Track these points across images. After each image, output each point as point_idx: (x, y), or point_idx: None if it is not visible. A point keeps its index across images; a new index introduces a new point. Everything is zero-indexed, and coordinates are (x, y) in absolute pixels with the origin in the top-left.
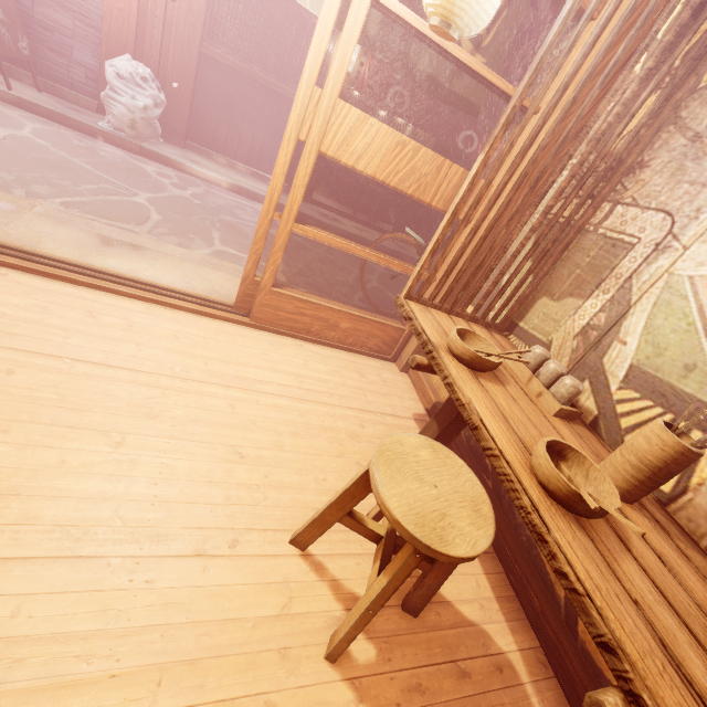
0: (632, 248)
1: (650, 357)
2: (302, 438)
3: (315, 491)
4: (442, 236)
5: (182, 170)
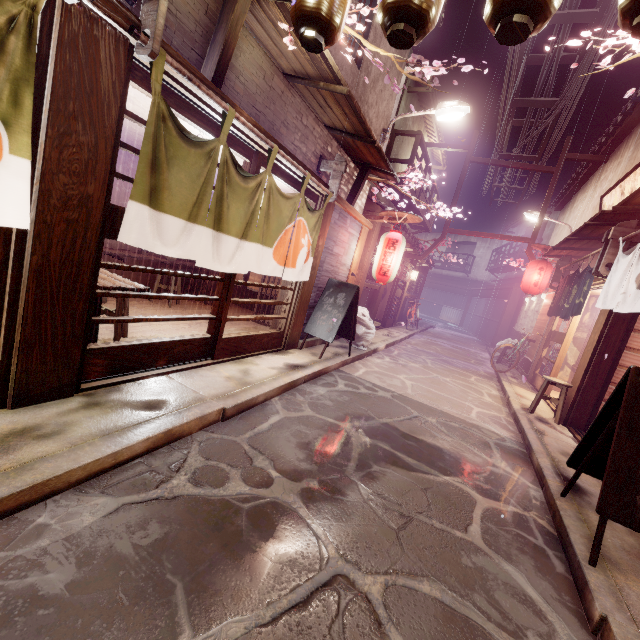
0: None
1: None
2: None
3: None
4: None
5: (377, 351)
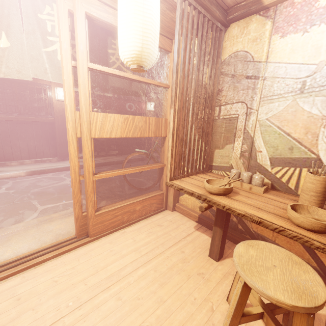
0: (237, 118)
1: (274, 152)
2: (166, 284)
3: (197, 310)
4: (172, 147)
5: None
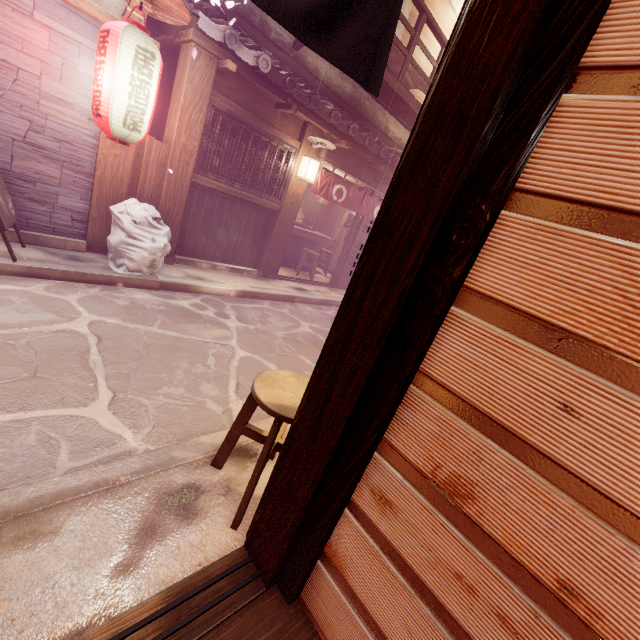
0: None
1: None
2: None
3: None
4: None
5: (197, 291)
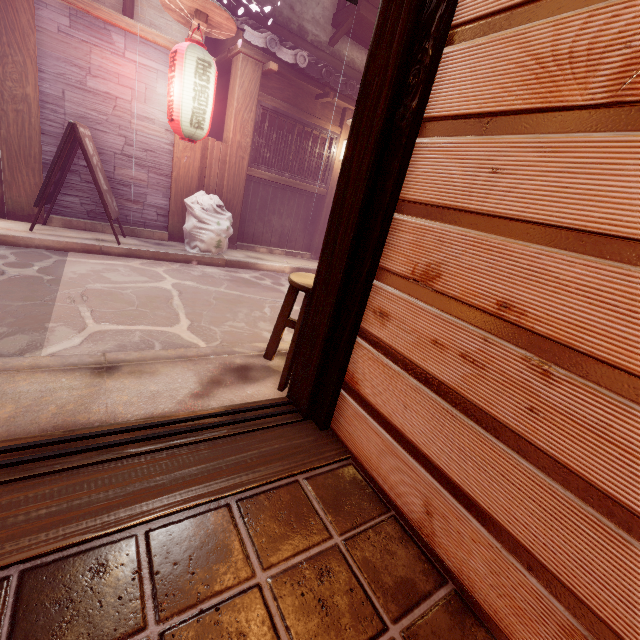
0: None
1: None
2: None
3: None
4: None
5: (256, 268)
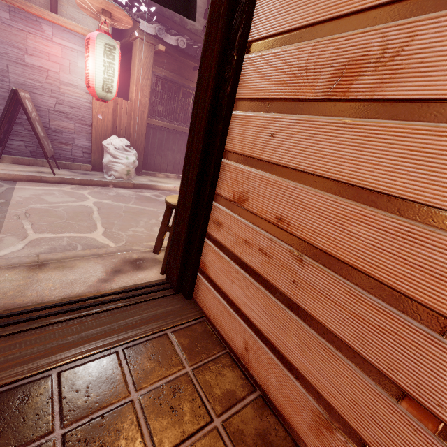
0: None
1: None
2: None
3: None
4: None
5: (156, 189)
